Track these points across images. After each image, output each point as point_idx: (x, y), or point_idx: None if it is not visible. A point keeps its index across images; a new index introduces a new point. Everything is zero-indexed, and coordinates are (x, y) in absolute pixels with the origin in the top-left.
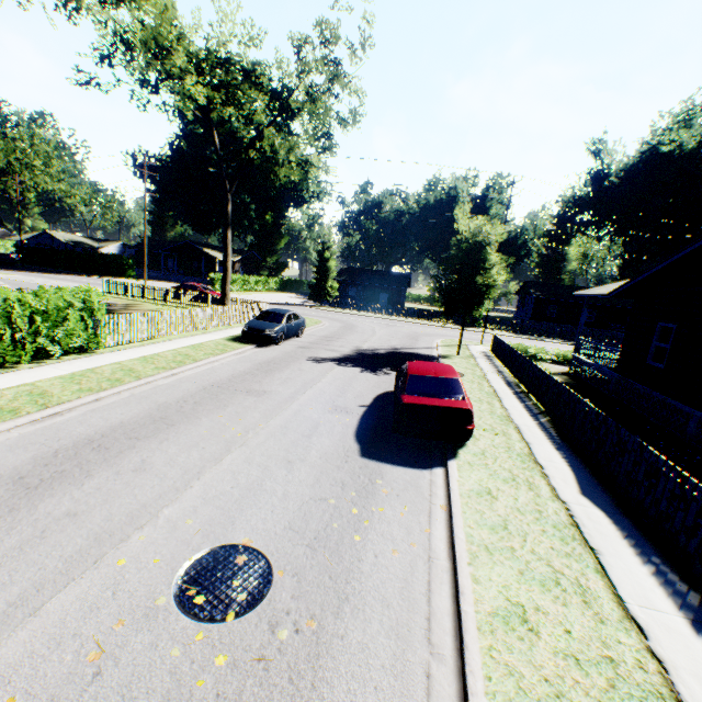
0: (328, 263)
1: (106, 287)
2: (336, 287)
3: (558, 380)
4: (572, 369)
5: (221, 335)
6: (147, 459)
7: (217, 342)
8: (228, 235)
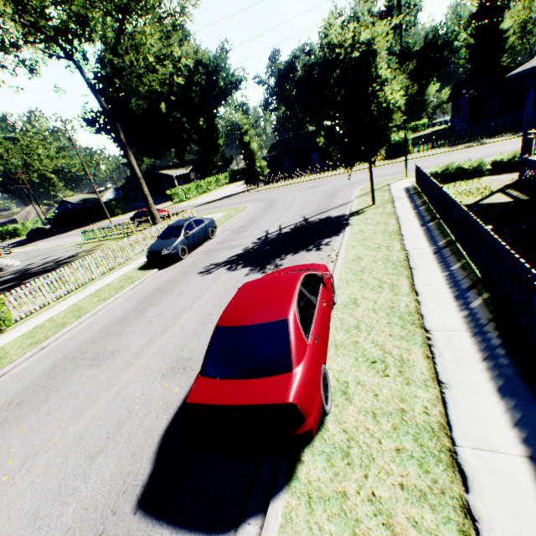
0: (250, 147)
1: (83, 237)
2: (264, 166)
3: (504, 200)
4: (522, 175)
5: (136, 263)
6: None
7: (124, 277)
8: (132, 162)
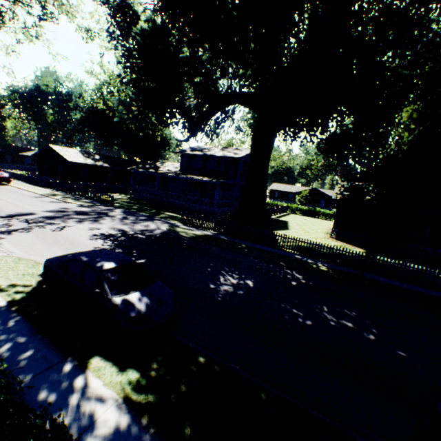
0: None
1: None
2: None
3: None
4: None
5: None
6: None
7: None
8: None
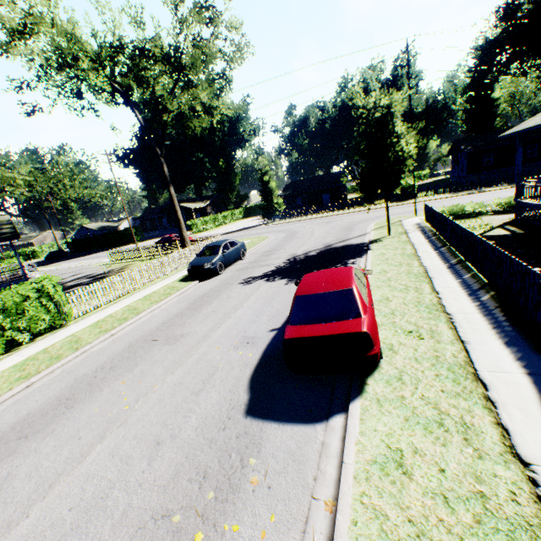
0: (269, 185)
1: (111, 257)
2: (281, 203)
3: (503, 233)
4: (518, 215)
5: (175, 277)
6: (14, 470)
7: (168, 287)
8: (171, 191)
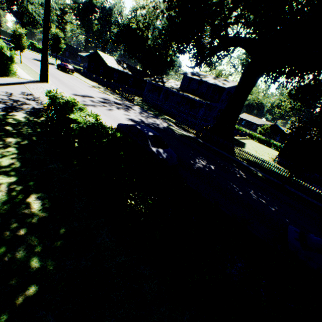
0: None
1: None
2: None
3: None
4: None
5: None
6: None
7: None
8: None
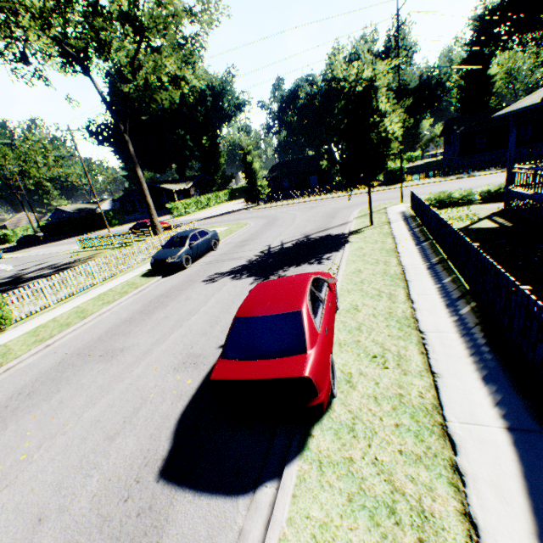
0: (253, 166)
1: (80, 245)
2: (265, 185)
3: (490, 225)
4: (507, 205)
5: (139, 271)
6: None
7: (127, 283)
8: (138, 173)
